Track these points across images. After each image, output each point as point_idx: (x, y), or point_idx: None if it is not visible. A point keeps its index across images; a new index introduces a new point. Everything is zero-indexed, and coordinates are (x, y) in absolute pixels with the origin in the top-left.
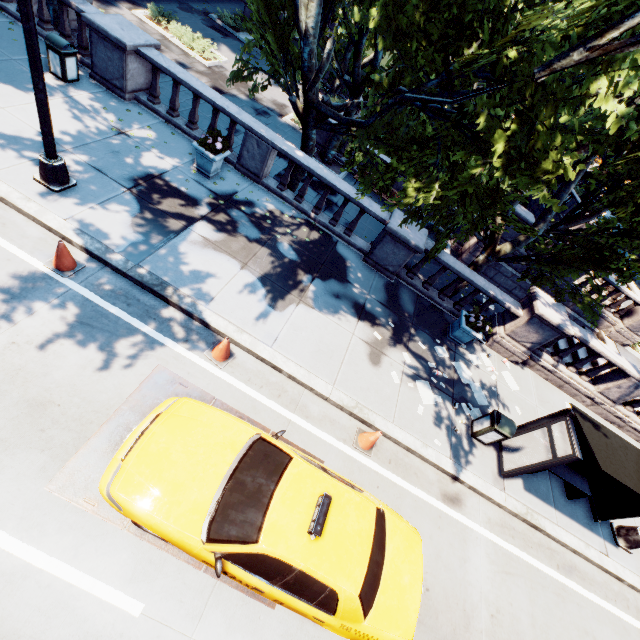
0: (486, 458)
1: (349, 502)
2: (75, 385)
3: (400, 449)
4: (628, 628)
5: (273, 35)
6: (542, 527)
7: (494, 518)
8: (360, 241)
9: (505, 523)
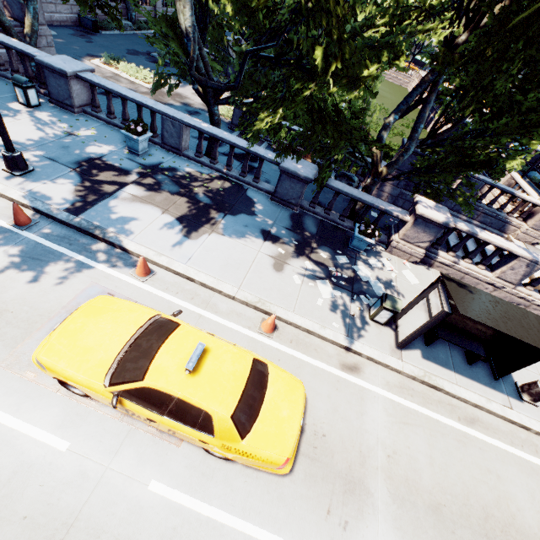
0: (384, 335)
1: (226, 352)
2: (25, 299)
3: (301, 332)
4: (536, 468)
5: (176, 45)
6: (440, 386)
7: (393, 381)
8: (267, 185)
9: (404, 385)
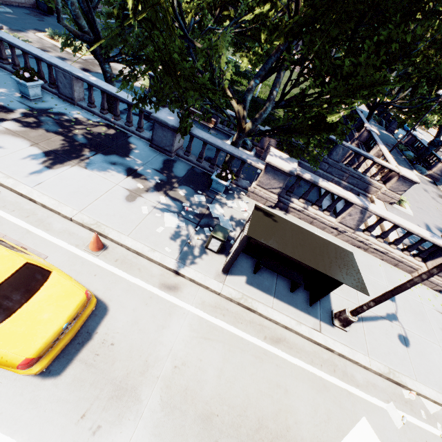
0: (214, 262)
1: None
2: None
3: (131, 253)
4: (329, 386)
5: None
6: (254, 308)
7: (209, 301)
8: (150, 135)
9: (219, 305)
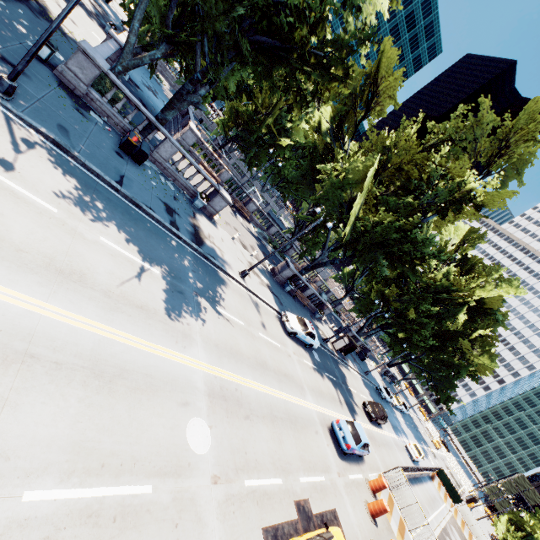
0: None
1: None
2: None
3: None
4: None
5: None
6: None
7: None
8: None
9: None
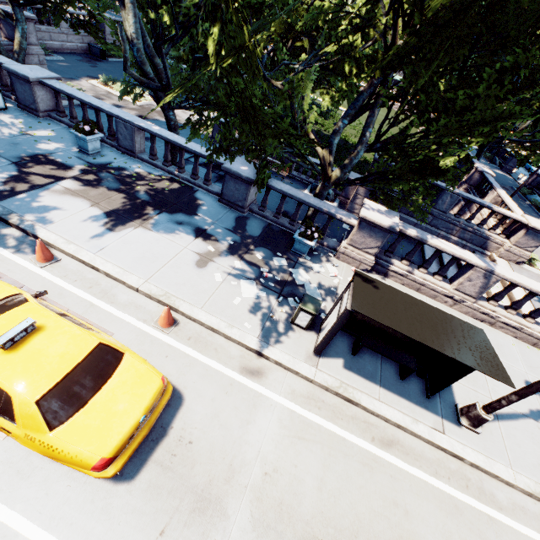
0: (303, 340)
1: (66, 333)
2: None
3: (205, 330)
4: (462, 507)
5: None
6: (356, 400)
7: (300, 390)
8: (218, 188)
9: (313, 396)
